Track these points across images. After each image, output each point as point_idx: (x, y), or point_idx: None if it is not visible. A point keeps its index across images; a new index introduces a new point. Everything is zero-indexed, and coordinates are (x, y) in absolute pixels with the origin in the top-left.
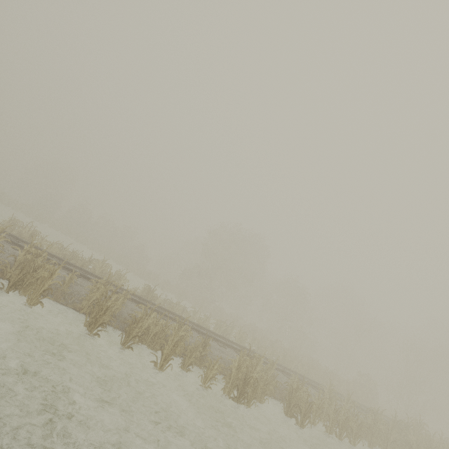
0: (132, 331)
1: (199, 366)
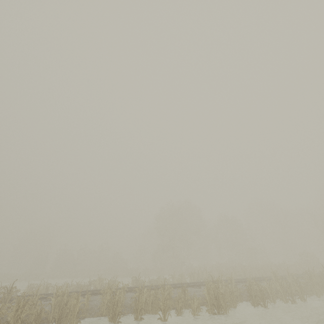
0: (138, 307)
1: (188, 308)
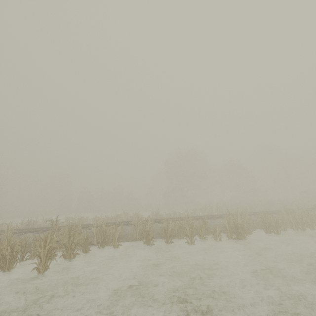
0: (167, 234)
1: (208, 234)
